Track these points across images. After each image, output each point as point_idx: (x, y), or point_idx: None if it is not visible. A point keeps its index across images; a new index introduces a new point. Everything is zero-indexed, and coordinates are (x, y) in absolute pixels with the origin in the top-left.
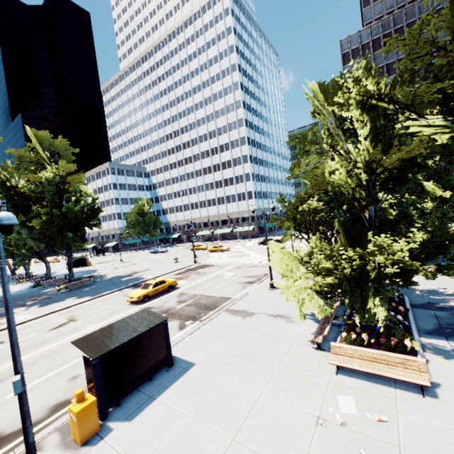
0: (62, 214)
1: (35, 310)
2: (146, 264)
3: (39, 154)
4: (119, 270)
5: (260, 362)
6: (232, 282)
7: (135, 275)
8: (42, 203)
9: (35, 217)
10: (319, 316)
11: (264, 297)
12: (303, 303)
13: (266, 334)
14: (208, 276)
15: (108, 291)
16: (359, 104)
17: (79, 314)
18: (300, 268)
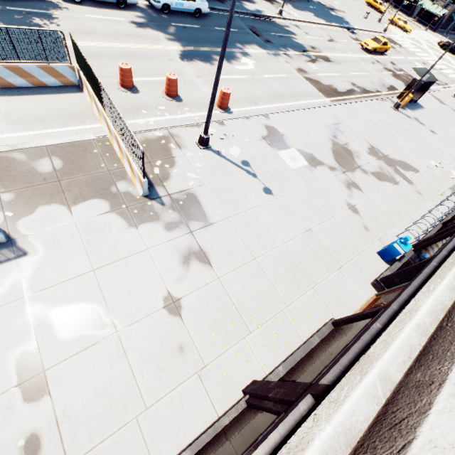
0: None
1: (296, 11)
2: None
3: None
4: None
5: (451, 123)
6: None
7: (338, 14)
8: None
9: None
10: None
11: (449, 99)
12: None
13: (452, 116)
14: (403, 57)
15: (333, 23)
16: None
17: (332, 37)
18: None
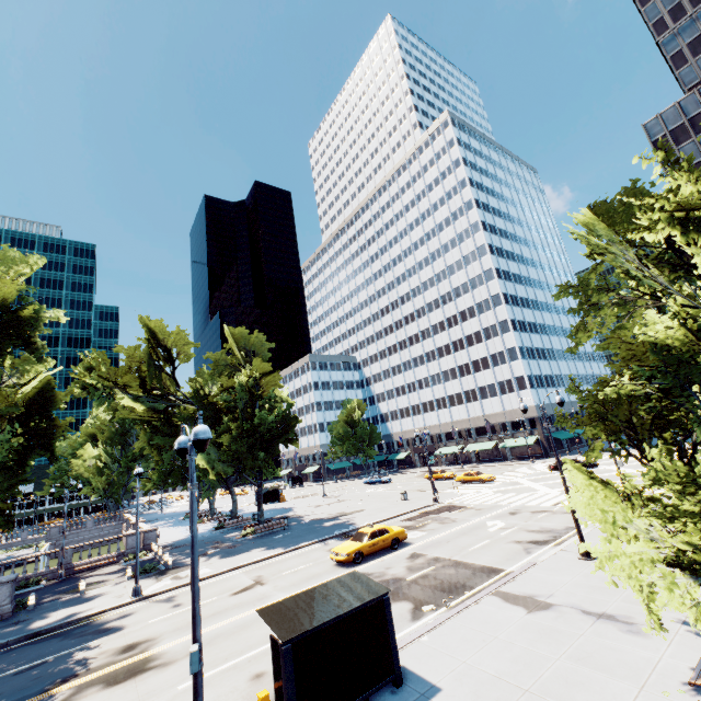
0: (253, 427)
1: (217, 562)
2: (359, 501)
3: (234, 355)
4: (321, 510)
5: None
6: (502, 540)
7: (342, 518)
8: (234, 414)
9: (225, 432)
10: (699, 625)
11: (571, 574)
12: (652, 590)
13: (580, 652)
14: (458, 525)
15: (305, 541)
16: (675, 221)
17: (267, 574)
18: (630, 514)
